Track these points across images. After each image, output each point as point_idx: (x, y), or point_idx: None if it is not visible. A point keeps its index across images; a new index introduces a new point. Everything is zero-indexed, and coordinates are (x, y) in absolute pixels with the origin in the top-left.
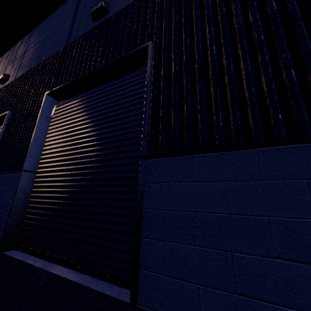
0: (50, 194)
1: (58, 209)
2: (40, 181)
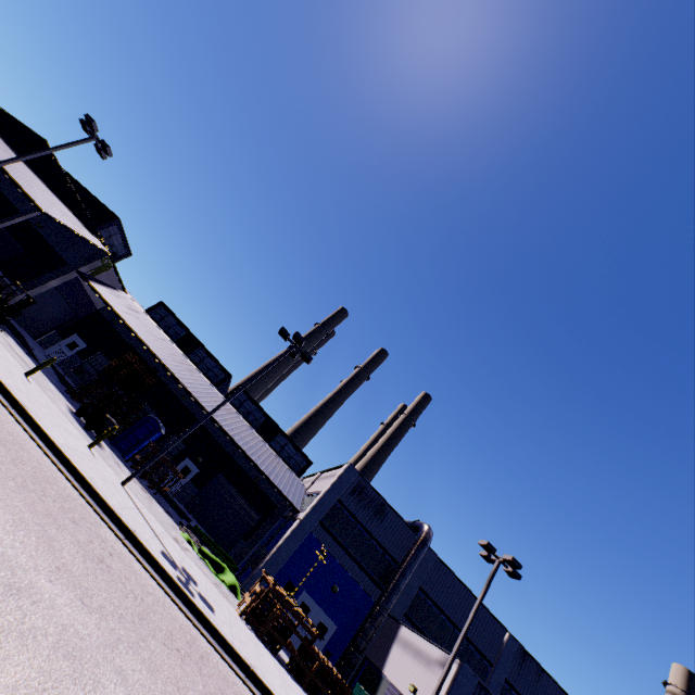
0: None
1: None
2: None
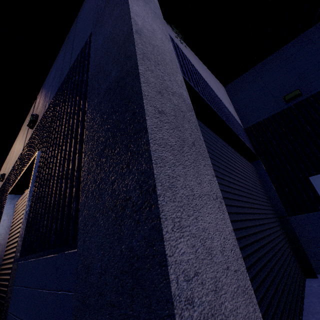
0: (1, 287)
1: (1, 303)
2: (1, 274)
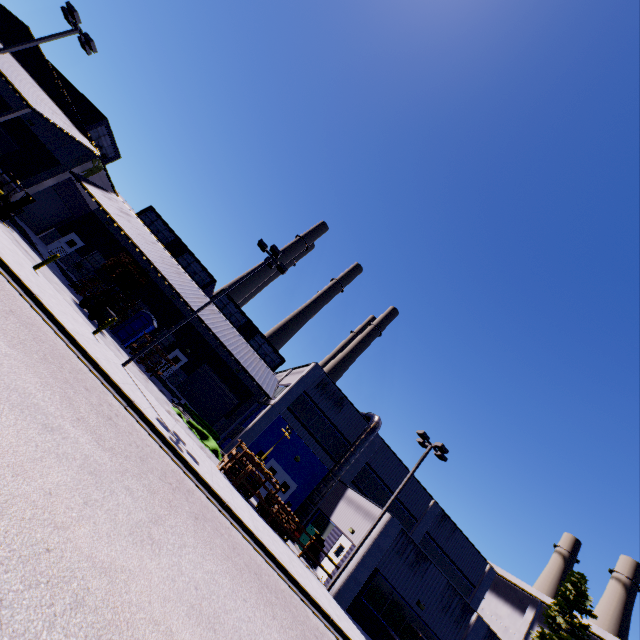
0: None
1: None
2: None
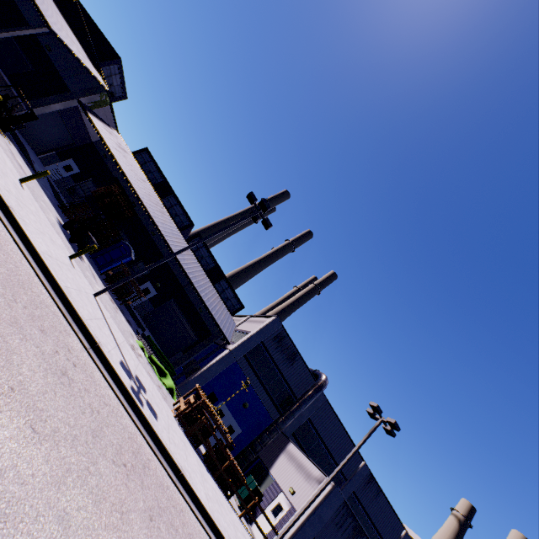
0: None
1: None
2: None
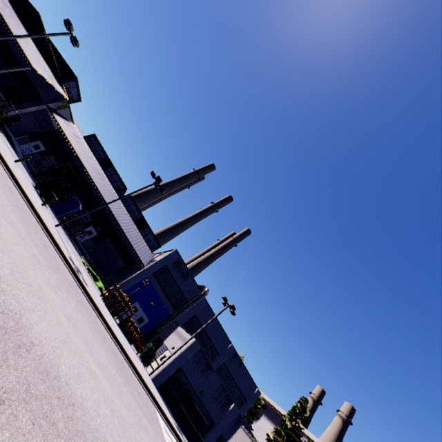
0: None
1: None
2: None
